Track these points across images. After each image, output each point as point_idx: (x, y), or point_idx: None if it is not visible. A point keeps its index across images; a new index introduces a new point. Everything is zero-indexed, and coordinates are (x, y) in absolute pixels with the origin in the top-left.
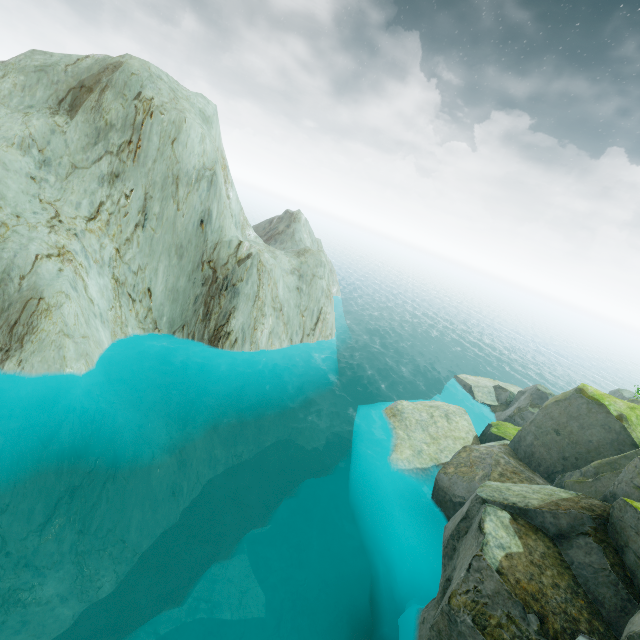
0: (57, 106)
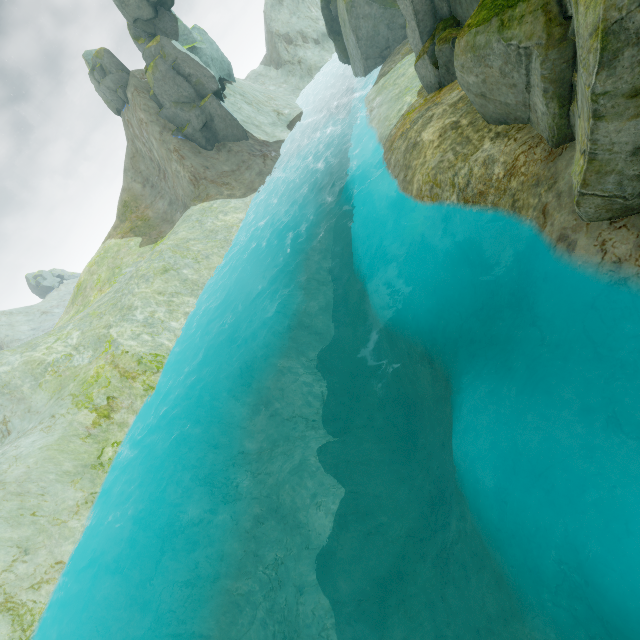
0: (280, 4)
